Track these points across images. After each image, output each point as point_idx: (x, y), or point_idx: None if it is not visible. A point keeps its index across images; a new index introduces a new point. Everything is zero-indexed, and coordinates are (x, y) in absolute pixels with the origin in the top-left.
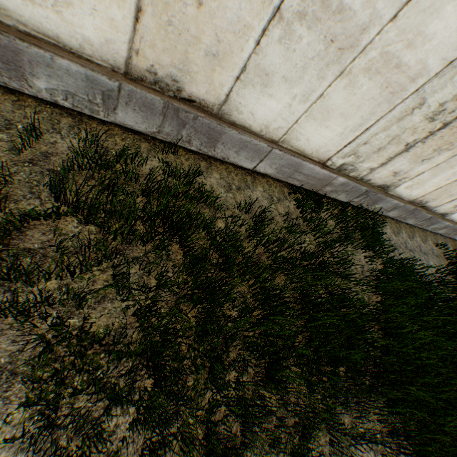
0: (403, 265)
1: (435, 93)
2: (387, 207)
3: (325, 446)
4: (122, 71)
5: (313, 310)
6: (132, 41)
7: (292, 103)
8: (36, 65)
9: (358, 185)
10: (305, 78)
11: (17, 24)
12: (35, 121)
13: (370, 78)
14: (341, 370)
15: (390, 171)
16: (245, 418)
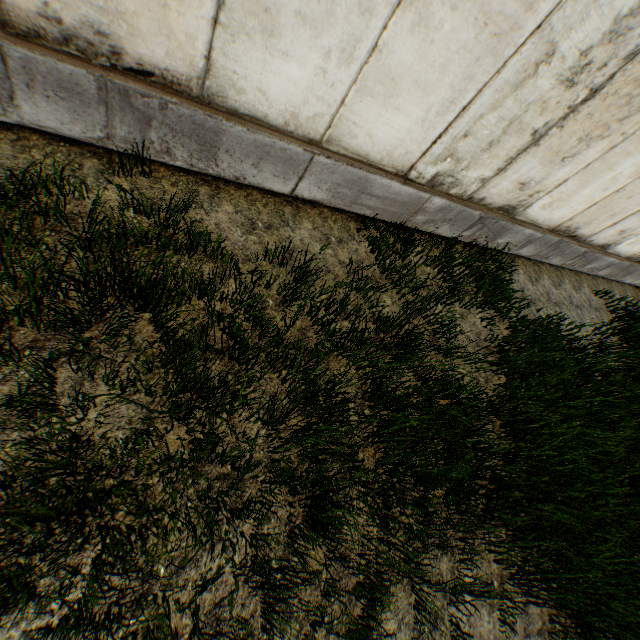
0: (542, 327)
1: (571, 31)
2: (517, 241)
3: (408, 611)
4: None
5: (389, 409)
6: None
7: (326, 66)
8: None
9: (467, 208)
10: (337, 13)
11: None
12: None
13: (454, 7)
14: (435, 494)
15: (515, 181)
16: (268, 589)
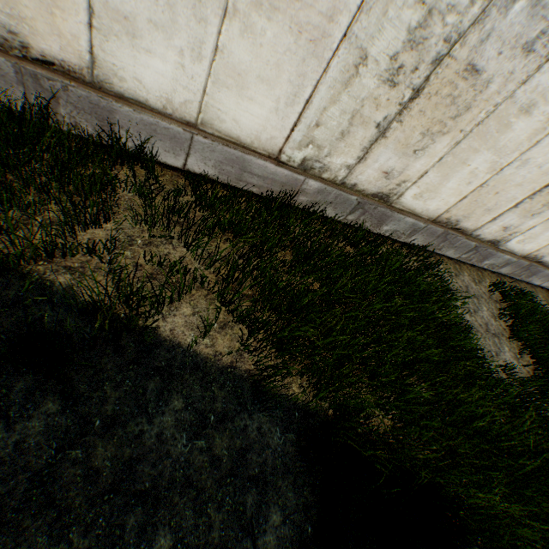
0: None
1: None
2: None
3: None
4: (522, 256)
5: None
6: (539, 248)
7: None
8: (493, 257)
9: None
10: None
11: (503, 248)
12: (498, 282)
13: None
14: None
15: None
16: None
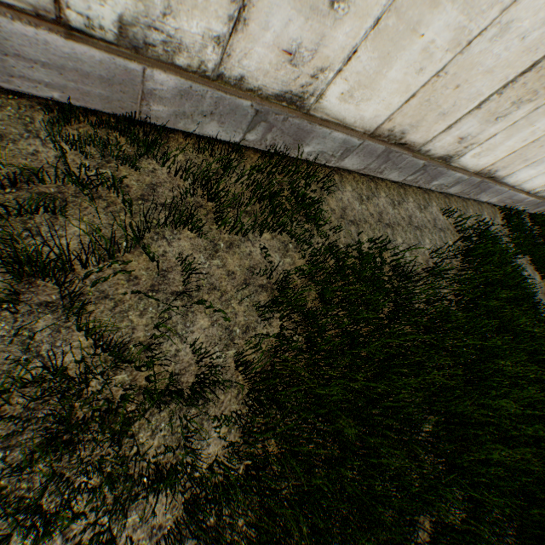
0: (360, 254)
1: None
2: (332, 149)
3: None
4: None
5: None
6: None
7: None
8: None
9: (225, 95)
10: None
11: None
12: None
13: None
14: None
15: (274, 46)
16: None
